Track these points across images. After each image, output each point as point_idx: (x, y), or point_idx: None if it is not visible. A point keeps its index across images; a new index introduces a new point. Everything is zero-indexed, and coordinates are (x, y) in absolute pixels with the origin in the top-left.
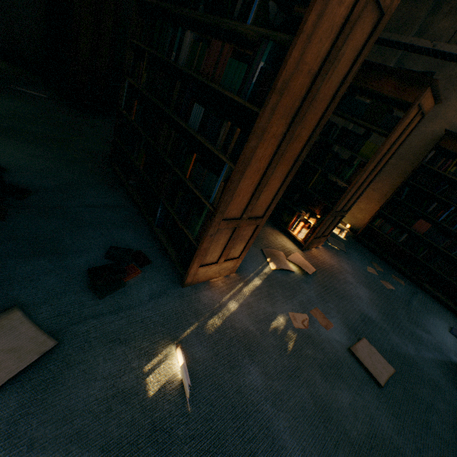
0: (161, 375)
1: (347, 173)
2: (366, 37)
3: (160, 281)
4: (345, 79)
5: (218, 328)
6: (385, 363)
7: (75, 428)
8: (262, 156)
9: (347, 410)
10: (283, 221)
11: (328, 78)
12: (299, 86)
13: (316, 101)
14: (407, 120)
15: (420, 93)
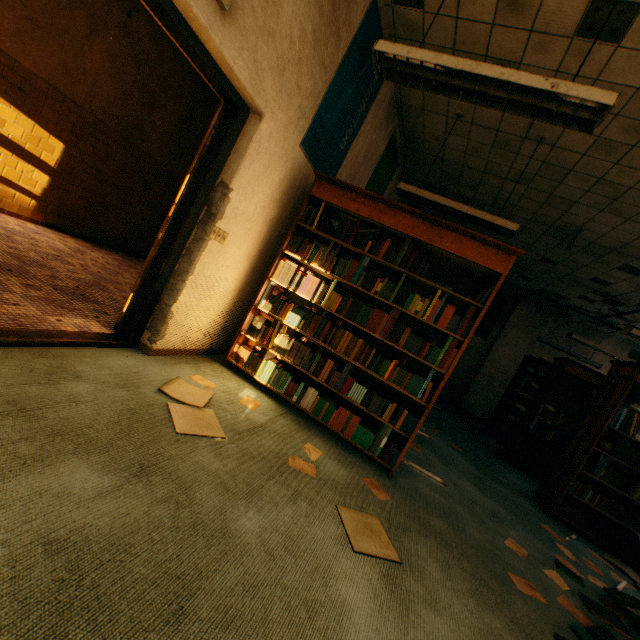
0: None
1: None
2: None
3: None
4: None
5: None
6: None
7: None
8: None
9: None
10: None
11: None
12: None
13: None
14: None
15: None
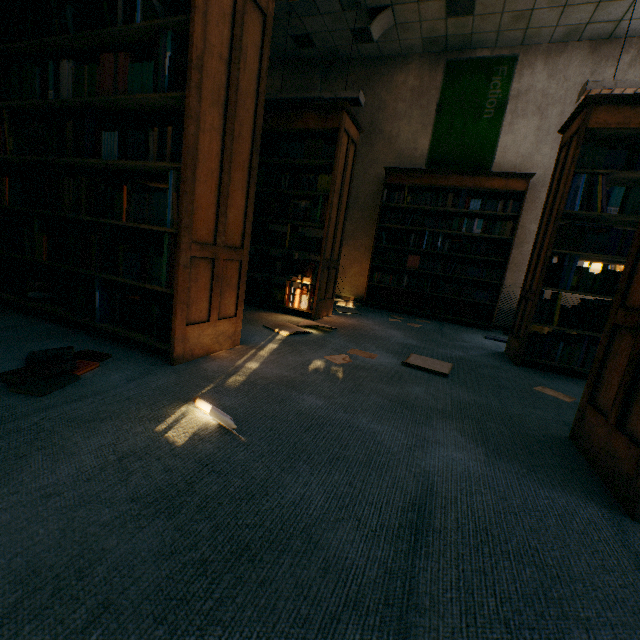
0: (185, 428)
1: (317, 214)
2: (261, 36)
3: (135, 368)
4: (261, 76)
5: (244, 382)
6: (442, 363)
7: (70, 498)
8: (209, 152)
9: (424, 396)
10: (277, 300)
11: (243, 70)
12: (217, 71)
13: (242, 94)
14: (343, 147)
15: (341, 118)
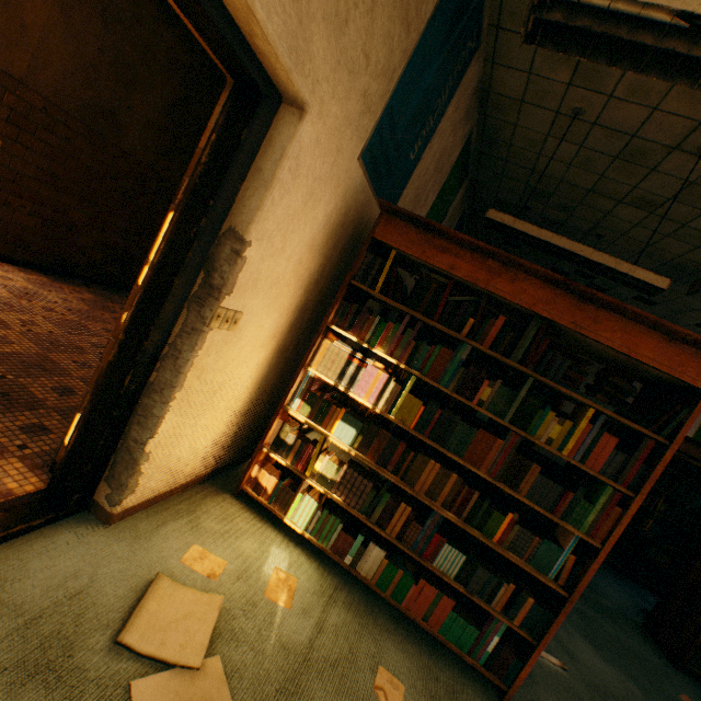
0: None
1: None
2: None
3: None
4: None
5: None
6: None
7: None
8: None
9: None
10: None
11: None
12: None
13: None
14: None
15: None
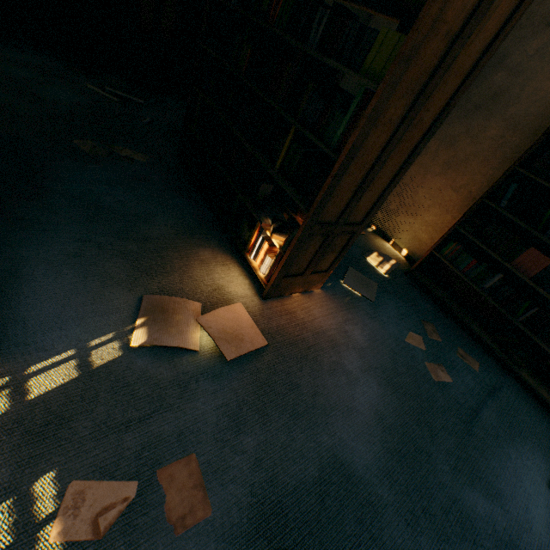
0: None
1: (337, 129)
2: None
3: None
4: None
5: None
6: None
7: None
8: None
9: None
10: (242, 239)
11: None
12: None
13: None
14: None
15: None
